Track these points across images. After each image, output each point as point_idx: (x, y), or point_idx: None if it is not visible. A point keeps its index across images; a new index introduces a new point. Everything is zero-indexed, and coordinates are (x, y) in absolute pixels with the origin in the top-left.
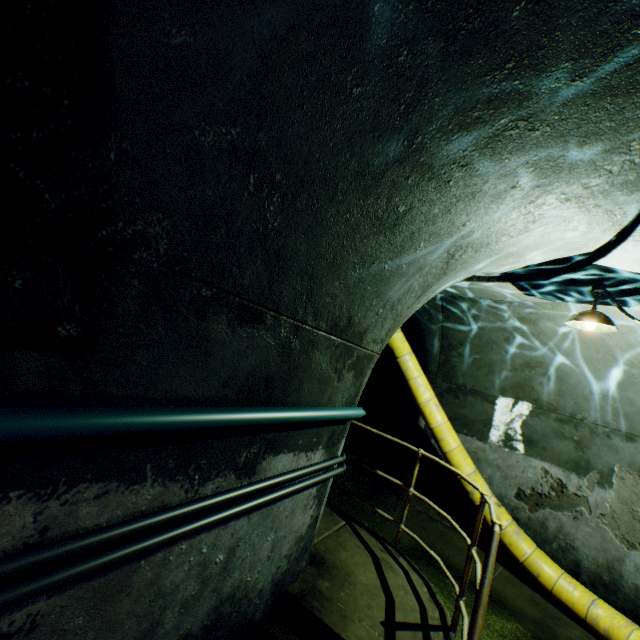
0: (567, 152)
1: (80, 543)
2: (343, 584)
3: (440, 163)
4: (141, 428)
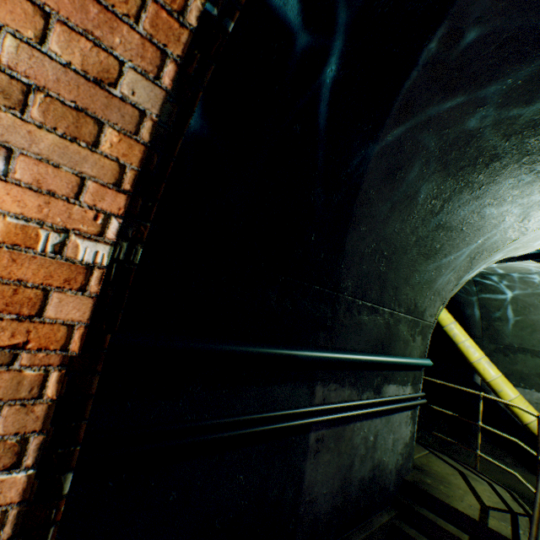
0: (531, 200)
1: (337, 405)
2: (441, 482)
3: (455, 224)
4: (351, 359)
